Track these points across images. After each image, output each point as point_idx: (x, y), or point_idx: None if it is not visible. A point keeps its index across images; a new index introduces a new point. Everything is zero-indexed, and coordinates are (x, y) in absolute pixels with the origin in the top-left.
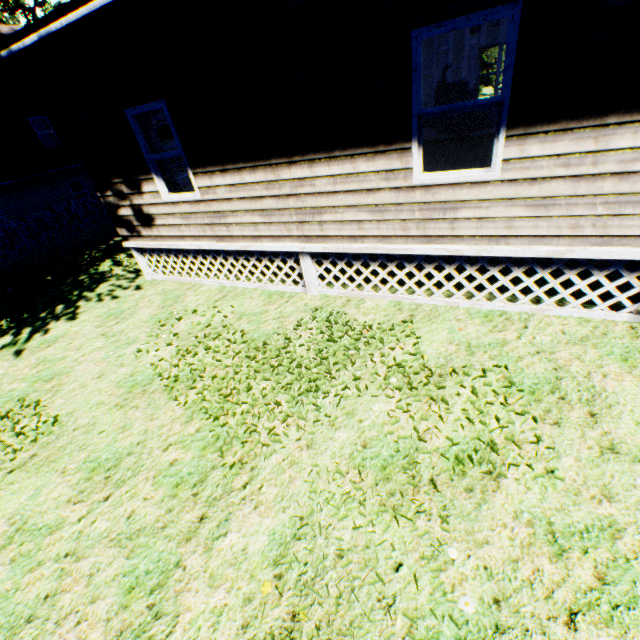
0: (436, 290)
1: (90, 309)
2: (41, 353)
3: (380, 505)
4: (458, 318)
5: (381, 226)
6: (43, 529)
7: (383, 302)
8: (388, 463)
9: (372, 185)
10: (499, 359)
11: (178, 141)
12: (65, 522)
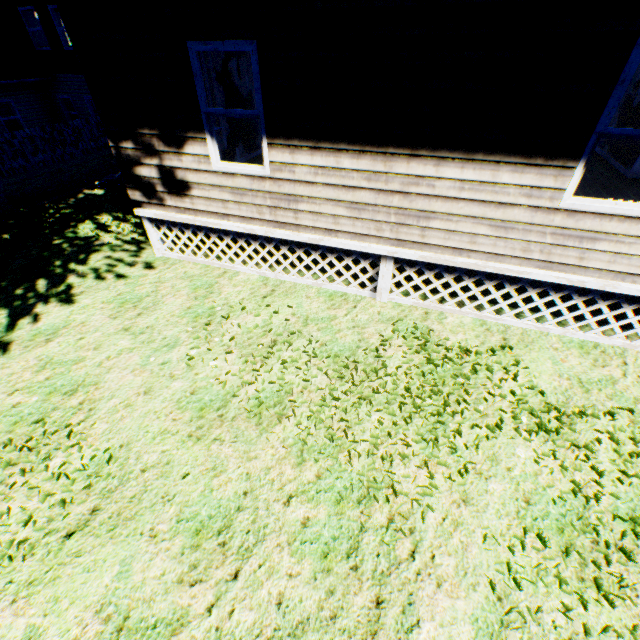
0: (529, 314)
1: (89, 290)
2: (40, 350)
3: (578, 578)
4: (554, 347)
5: (498, 243)
6: (159, 627)
7: (466, 319)
8: (562, 524)
9: (507, 199)
10: (617, 399)
11: (260, 99)
12: (188, 614)
